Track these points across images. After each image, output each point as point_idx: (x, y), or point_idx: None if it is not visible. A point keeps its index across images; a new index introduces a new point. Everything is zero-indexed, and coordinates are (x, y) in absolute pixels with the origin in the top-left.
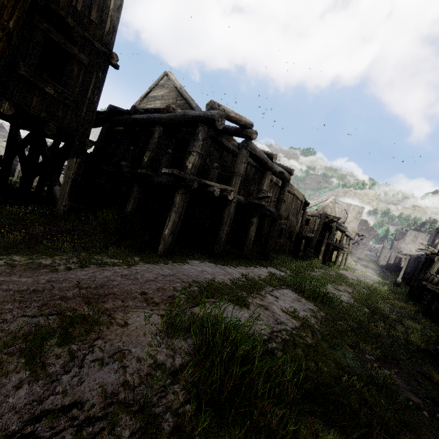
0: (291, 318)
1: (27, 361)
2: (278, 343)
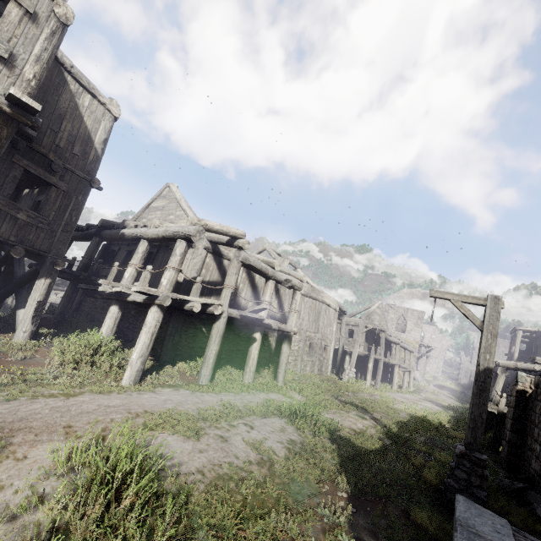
0: (248, 449)
1: None
2: (207, 476)
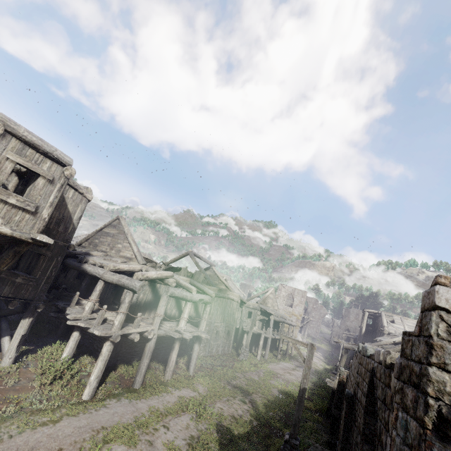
0: (165, 450)
1: None
2: None
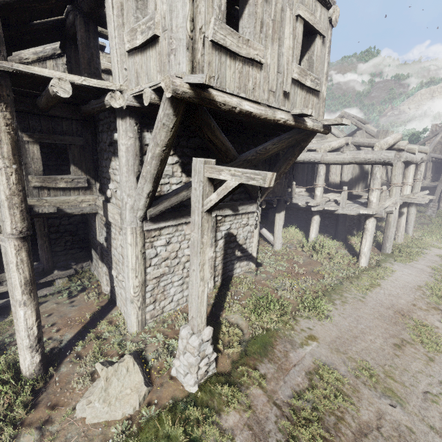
0: None
1: (437, 351)
2: None
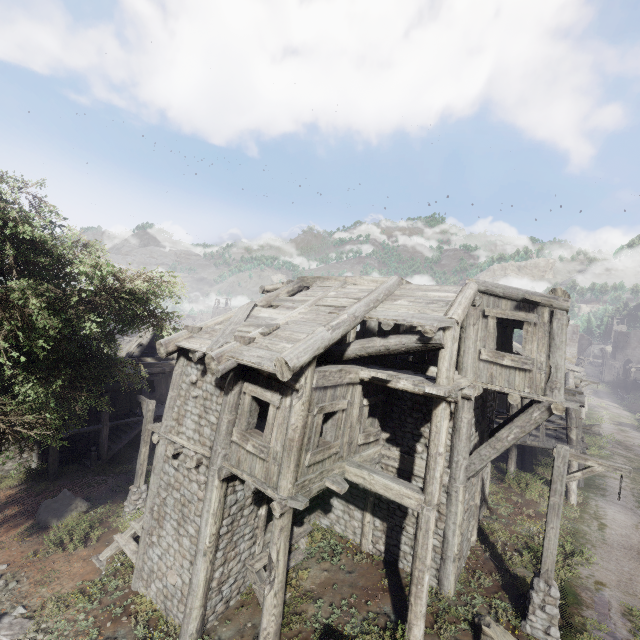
0: None
1: None
2: None
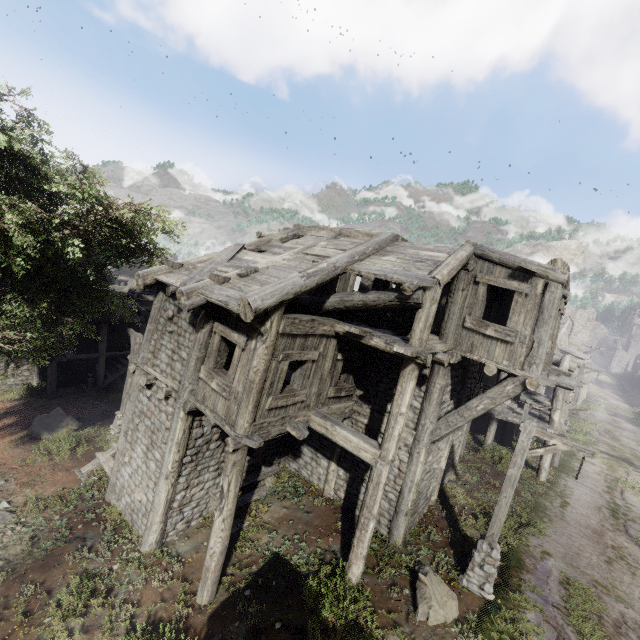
0: None
1: (635, 567)
2: None
